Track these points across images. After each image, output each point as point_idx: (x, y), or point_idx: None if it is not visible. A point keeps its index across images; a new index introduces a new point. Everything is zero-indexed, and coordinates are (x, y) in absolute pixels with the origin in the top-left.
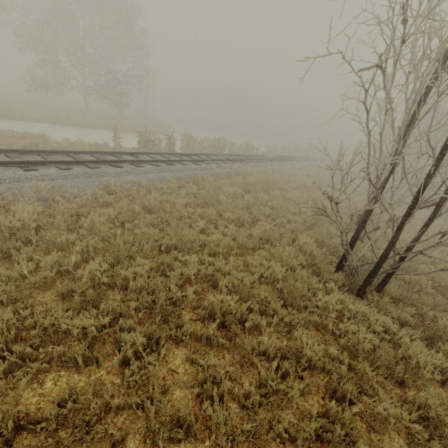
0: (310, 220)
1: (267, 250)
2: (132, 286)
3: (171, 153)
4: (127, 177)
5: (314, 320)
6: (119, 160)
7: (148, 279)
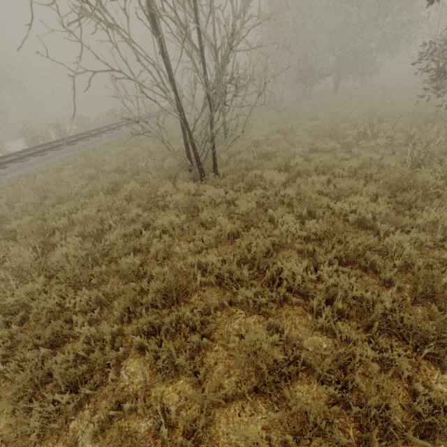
0: (183, 148)
1: (134, 179)
2: (21, 233)
3: (59, 140)
4: (13, 174)
5: (160, 205)
6: (1, 163)
7: (29, 224)
